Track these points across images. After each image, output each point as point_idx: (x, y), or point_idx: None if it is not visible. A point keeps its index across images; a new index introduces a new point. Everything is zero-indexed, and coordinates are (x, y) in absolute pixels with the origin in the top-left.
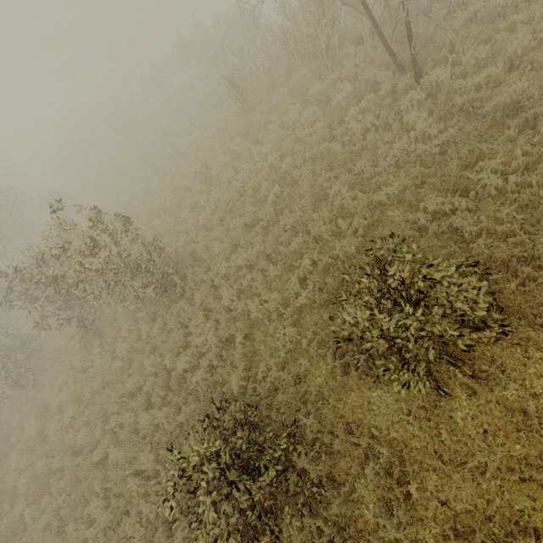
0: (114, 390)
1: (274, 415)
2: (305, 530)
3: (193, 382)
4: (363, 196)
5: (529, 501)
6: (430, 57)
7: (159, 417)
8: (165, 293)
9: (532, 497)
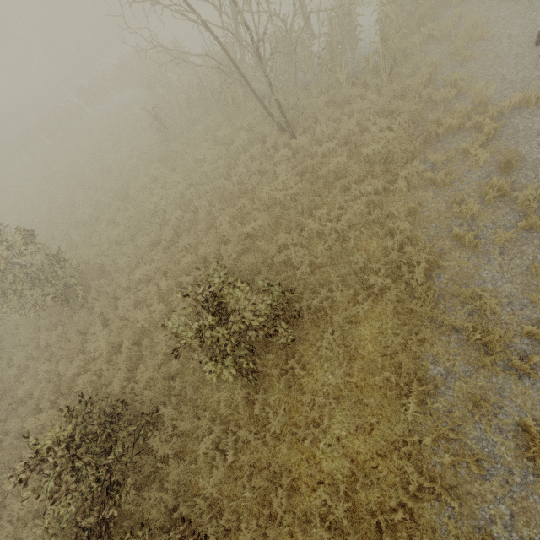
0: (4, 398)
1: (146, 409)
2: (152, 501)
3: (80, 384)
4: (240, 227)
5: (300, 455)
6: (301, 124)
7: (43, 420)
8: (66, 302)
9: (302, 452)
